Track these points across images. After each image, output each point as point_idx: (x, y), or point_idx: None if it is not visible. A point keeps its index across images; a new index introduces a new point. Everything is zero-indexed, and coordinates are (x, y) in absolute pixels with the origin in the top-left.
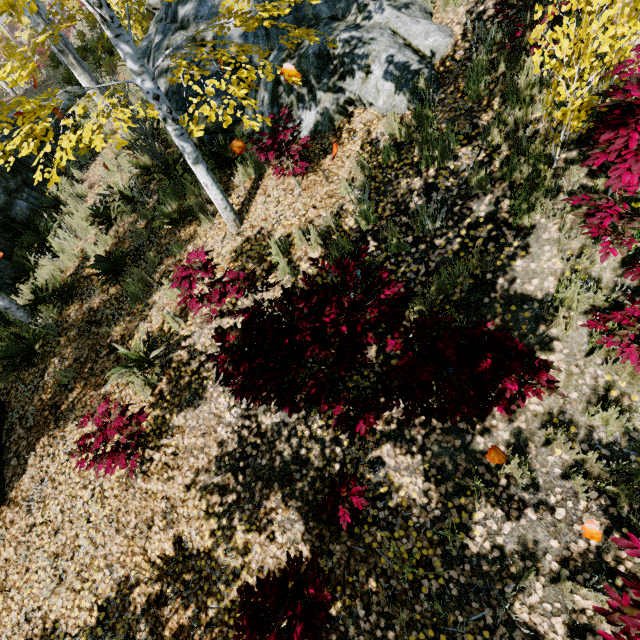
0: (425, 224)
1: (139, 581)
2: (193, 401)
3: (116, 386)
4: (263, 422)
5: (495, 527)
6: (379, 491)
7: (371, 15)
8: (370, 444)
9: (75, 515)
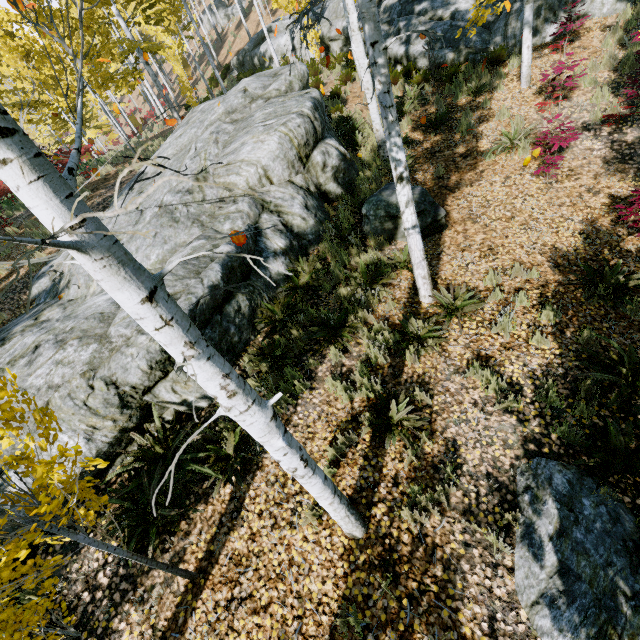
0: None
1: (597, 218)
2: (562, 150)
3: (487, 166)
4: (627, 139)
5: None
6: None
7: None
8: None
9: (519, 209)
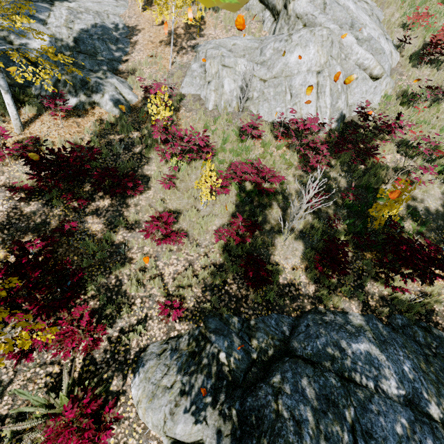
0: (117, 149)
1: None
2: None
3: None
4: (25, 210)
5: (125, 235)
6: (84, 230)
7: (108, 78)
8: (83, 216)
9: None
